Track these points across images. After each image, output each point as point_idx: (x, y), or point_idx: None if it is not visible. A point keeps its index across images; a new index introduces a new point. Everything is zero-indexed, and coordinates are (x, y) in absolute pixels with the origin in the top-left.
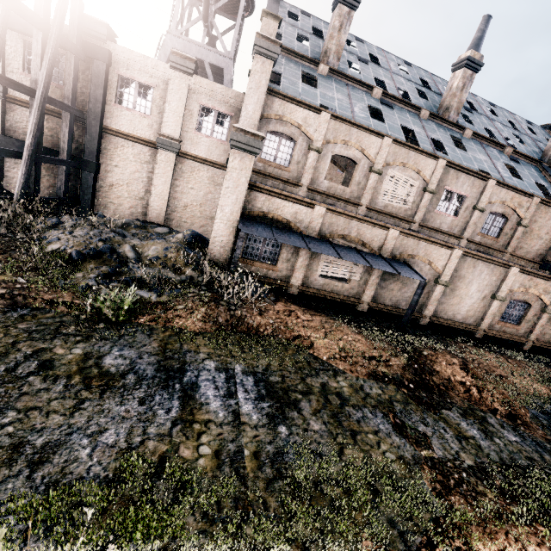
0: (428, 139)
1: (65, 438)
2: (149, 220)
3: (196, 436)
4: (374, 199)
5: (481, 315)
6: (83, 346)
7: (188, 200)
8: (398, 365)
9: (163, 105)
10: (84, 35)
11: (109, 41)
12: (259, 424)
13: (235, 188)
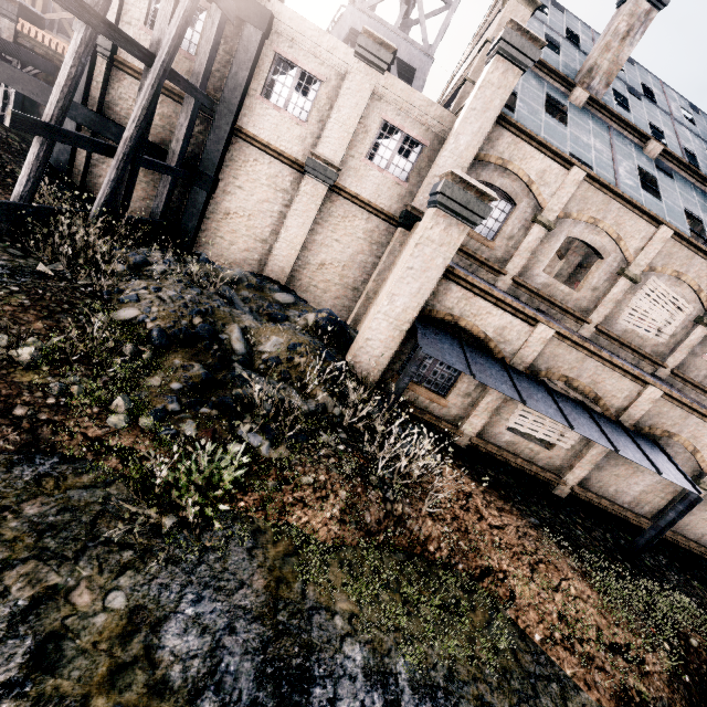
0: None
1: None
2: (266, 274)
3: None
4: (612, 317)
5: None
6: (131, 583)
7: (328, 256)
8: (660, 675)
9: (328, 110)
10: None
11: None
12: None
13: (422, 272)
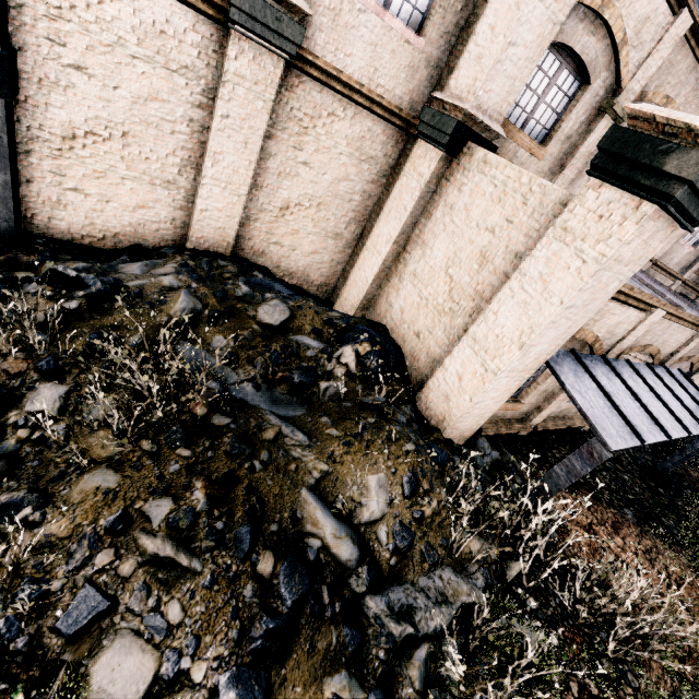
0: None
1: None
2: (195, 245)
3: None
4: None
5: None
6: None
7: (293, 193)
8: None
9: None
10: None
11: None
12: None
13: (582, 307)
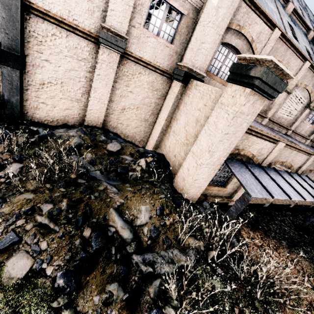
0: None
1: None
2: (87, 123)
3: None
4: (275, 112)
5: None
6: None
7: (126, 103)
8: None
9: None
10: None
11: None
12: None
13: (233, 134)
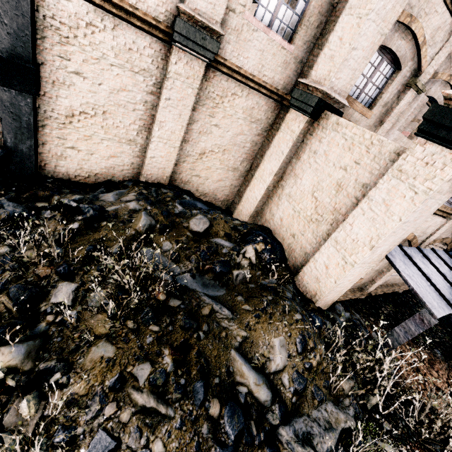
0: None
1: None
2: (145, 179)
3: None
4: None
5: None
6: None
7: (208, 144)
8: None
9: None
10: None
11: None
12: None
13: (413, 221)
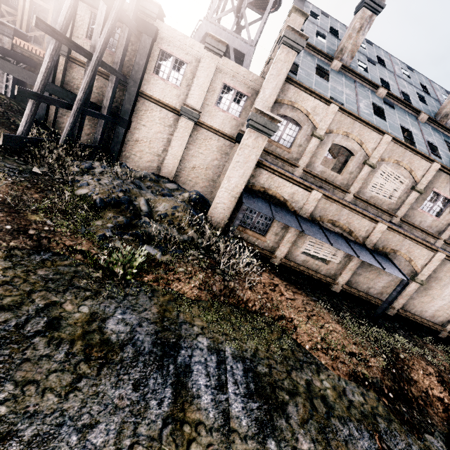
0: (424, 141)
1: (54, 431)
2: (161, 174)
3: (186, 444)
4: (363, 189)
5: (449, 317)
6: (91, 304)
7: (197, 162)
8: (377, 367)
9: (192, 79)
10: (139, 12)
11: (158, 20)
12: (248, 434)
13: (244, 164)
